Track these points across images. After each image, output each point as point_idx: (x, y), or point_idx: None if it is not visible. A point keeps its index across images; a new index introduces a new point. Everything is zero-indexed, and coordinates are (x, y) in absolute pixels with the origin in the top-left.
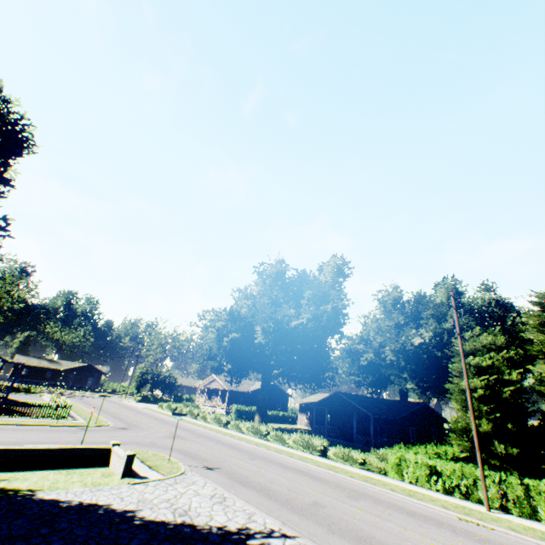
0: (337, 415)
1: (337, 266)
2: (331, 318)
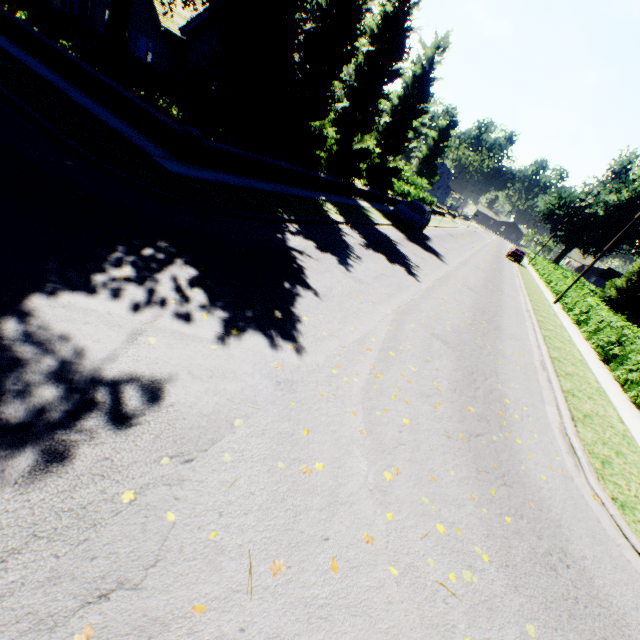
0: None
1: None
2: None
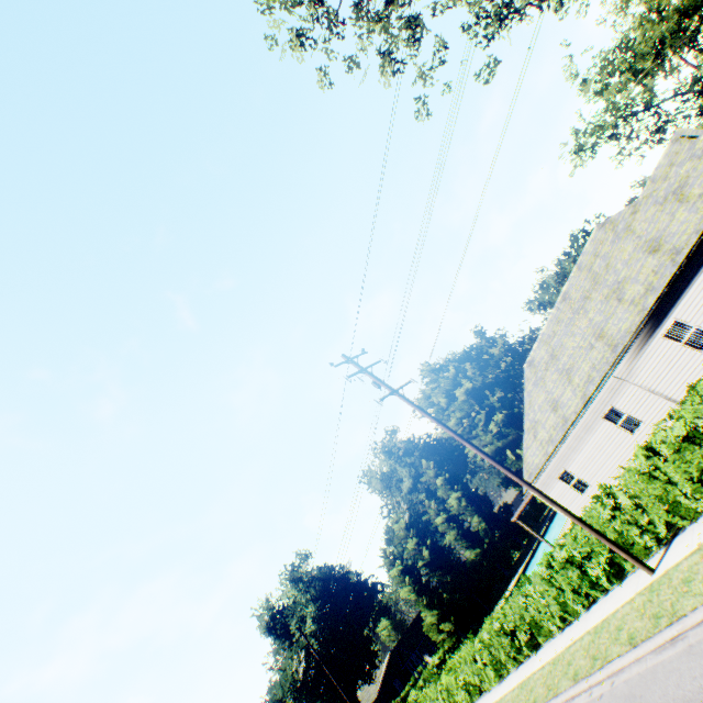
0: (430, 639)
1: (289, 579)
2: (338, 595)
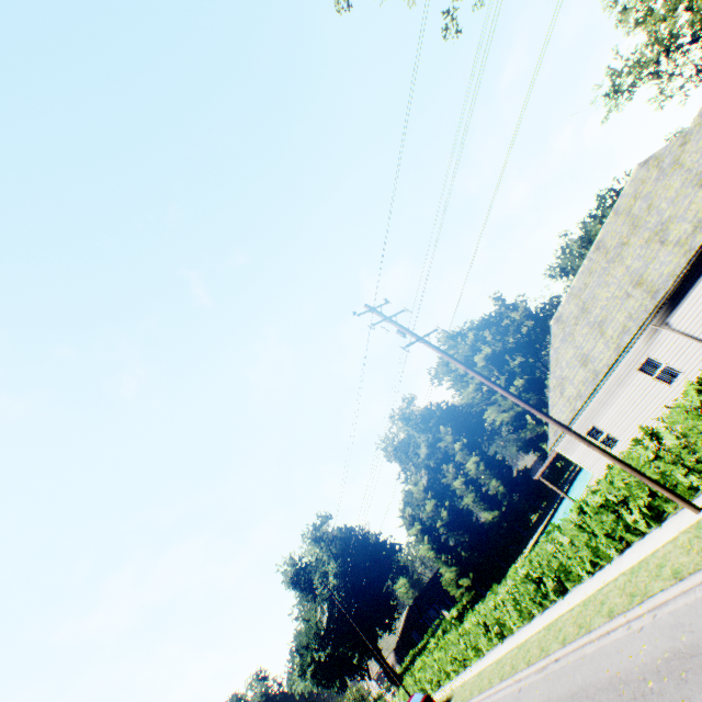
0: (447, 595)
1: (311, 538)
2: (358, 553)
